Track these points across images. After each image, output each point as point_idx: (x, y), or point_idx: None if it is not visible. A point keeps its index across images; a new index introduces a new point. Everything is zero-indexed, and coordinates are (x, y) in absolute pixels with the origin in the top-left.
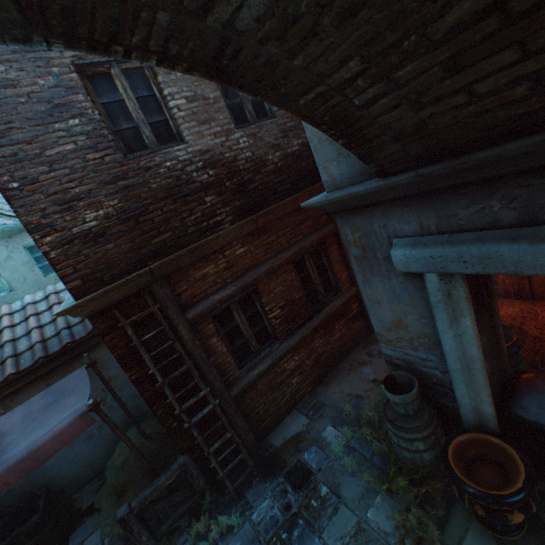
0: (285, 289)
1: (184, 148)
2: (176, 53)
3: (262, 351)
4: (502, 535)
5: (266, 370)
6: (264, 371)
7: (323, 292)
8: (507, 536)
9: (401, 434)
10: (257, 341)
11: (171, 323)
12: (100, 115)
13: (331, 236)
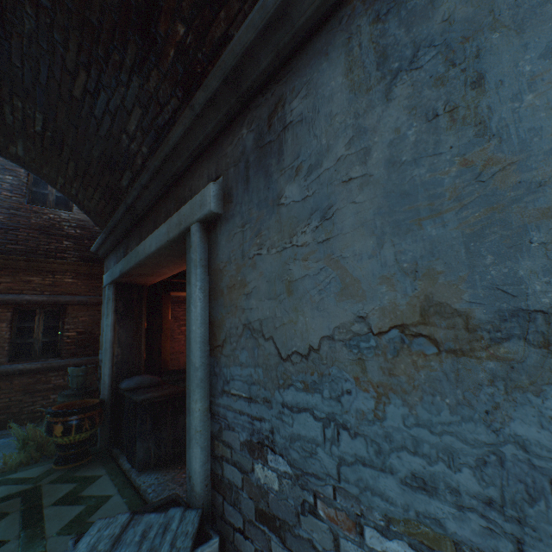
0: (91, 322)
1: (69, 213)
2: (6, 156)
3: (41, 357)
4: (57, 465)
5: (31, 370)
6: (29, 370)
7: None
8: (59, 465)
9: (59, 399)
10: (43, 349)
11: None
12: (28, 181)
13: None
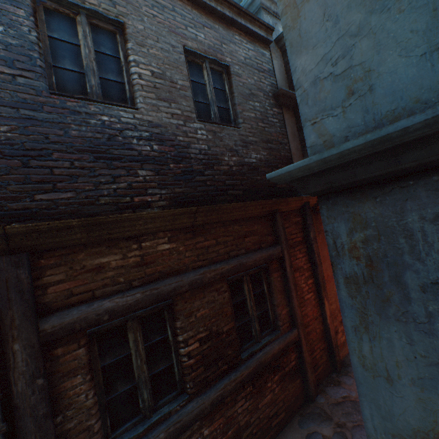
0: (212, 314)
1: (132, 112)
2: None
3: (156, 410)
4: None
5: None
6: None
7: (258, 328)
8: None
9: None
10: (152, 391)
11: (3, 333)
12: (37, 38)
13: (276, 260)
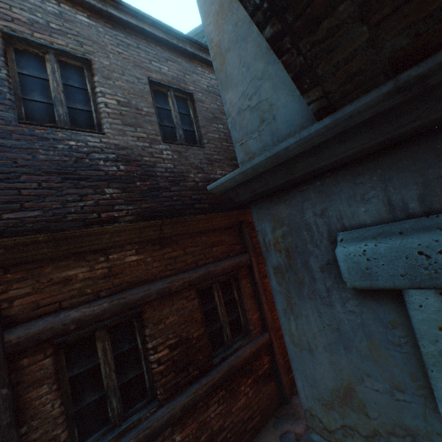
0: (181, 321)
1: (98, 136)
2: None
3: (126, 418)
4: None
5: None
6: None
7: (229, 333)
8: None
9: None
10: (122, 399)
11: None
12: (8, 75)
13: (245, 267)
